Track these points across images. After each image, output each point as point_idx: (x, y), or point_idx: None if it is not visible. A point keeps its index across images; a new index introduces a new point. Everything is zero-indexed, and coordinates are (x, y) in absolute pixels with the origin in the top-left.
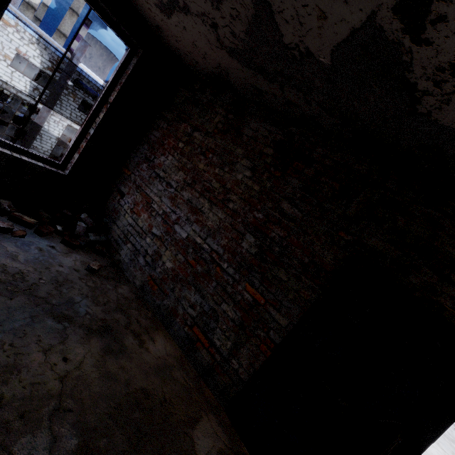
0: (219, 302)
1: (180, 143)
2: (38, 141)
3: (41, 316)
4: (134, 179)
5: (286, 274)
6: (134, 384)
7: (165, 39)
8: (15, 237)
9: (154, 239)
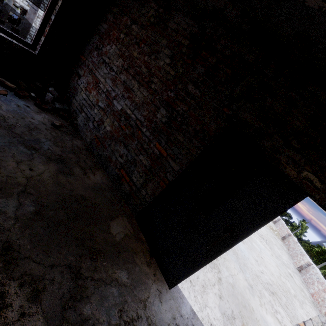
0: (138, 154)
1: (121, 34)
2: (28, 40)
3: (16, 143)
4: (88, 64)
5: (183, 137)
6: (76, 192)
7: None
8: None
9: (100, 110)
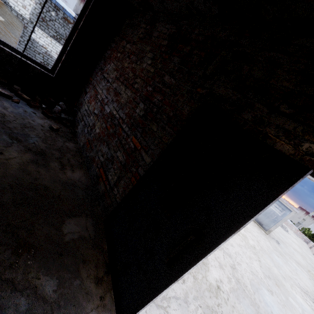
0: (116, 151)
1: (118, 54)
2: None
3: (1, 133)
4: (93, 82)
5: (156, 126)
6: (41, 181)
7: None
8: (13, 102)
9: (94, 116)
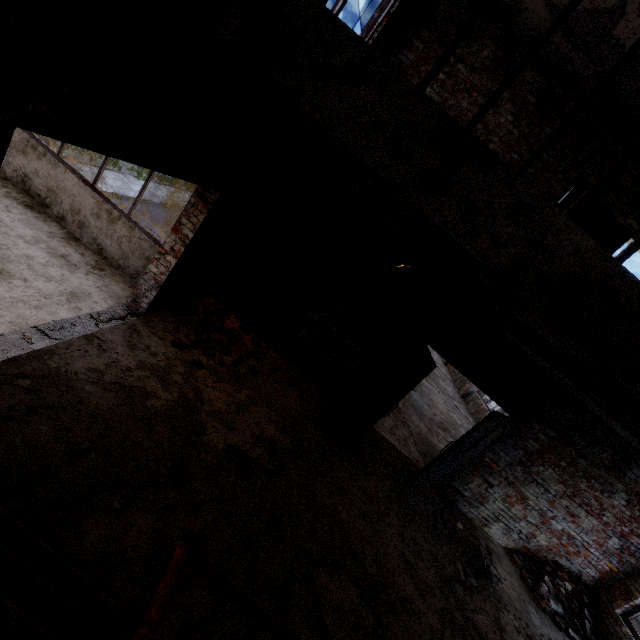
0: None
1: (440, 74)
2: None
3: None
4: None
5: None
6: None
7: None
8: None
9: None
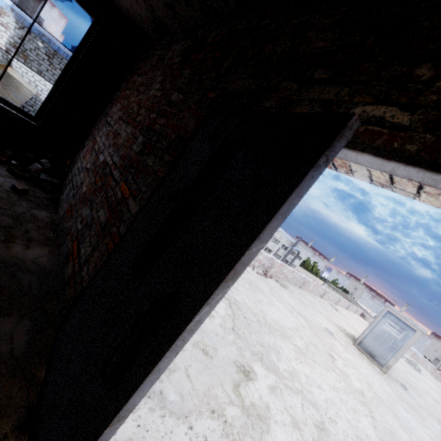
0: (99, 209)
1: (127, 91)
2: None
3: None
4: (94, 132)
5: (153, 159)
6: None
7: (120, 6)
8: None
9: (85, 172)
